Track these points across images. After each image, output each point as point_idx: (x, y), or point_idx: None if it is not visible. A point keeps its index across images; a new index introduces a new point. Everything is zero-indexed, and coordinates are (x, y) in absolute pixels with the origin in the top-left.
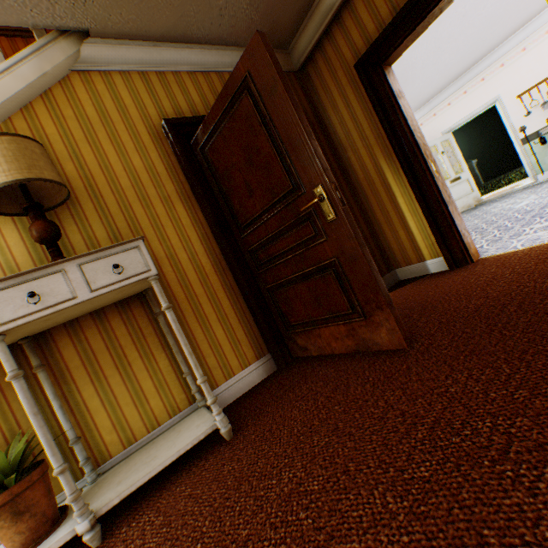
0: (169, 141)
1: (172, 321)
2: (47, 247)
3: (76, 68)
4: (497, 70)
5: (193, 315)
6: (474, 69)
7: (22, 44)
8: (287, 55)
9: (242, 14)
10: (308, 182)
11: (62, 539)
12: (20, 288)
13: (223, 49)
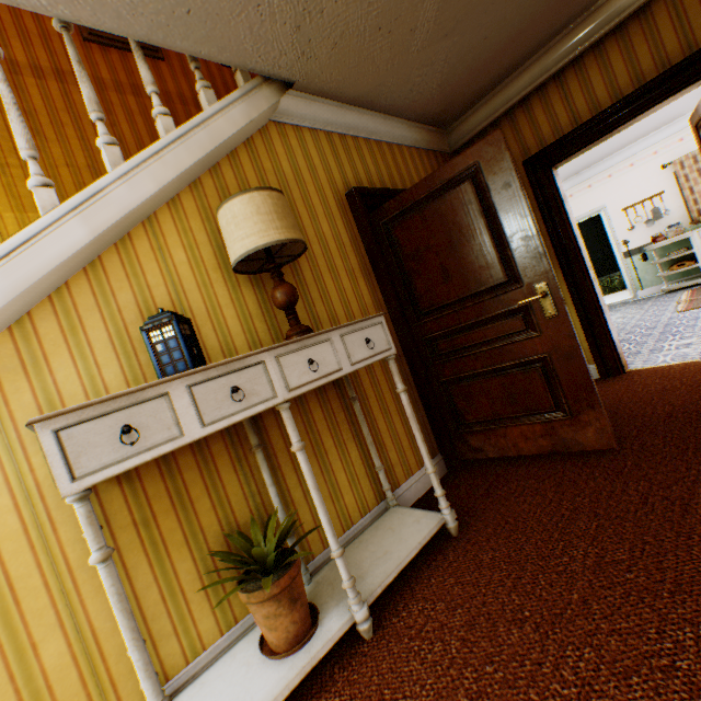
0: (352, 210)
1: (408, 404)
2: (288, 312)
3: (274, 119)
4: (604, 180)
5: (377, 404)
6: (582, 175)
7: (134, 60)
8: (444, 135)
9: (428, 93)
10: (529, 277)
11: (342, 628)
12: (301, 354)
13: (396, 120)
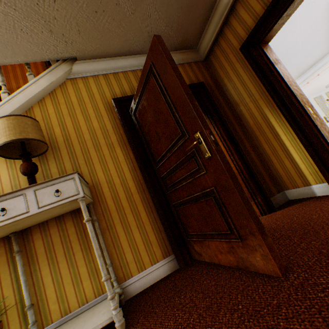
0: (115, 111)
1: (89, 230)
2: (28, 177)
3: (69, 77)
4: None
5: (120, 222)
6: None
7: None
8: (196, 52)
9: (162, 33)
10: (190, 130)
11: None
12: None
13: None
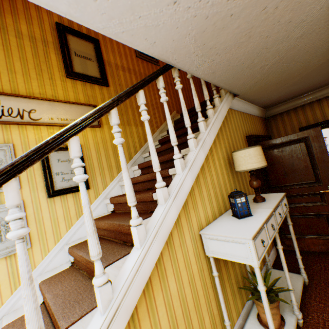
0: (248, 143)
1: (292, 229)
2: (256, 190)
3: (230, 107)
4: None
5: None
6: None
7: (150, 65)
8: (264, 111)
9: (271, 99)
10: (325, 182)
11: (295, 321)
12: (277, 210)
13: (255, 106)
